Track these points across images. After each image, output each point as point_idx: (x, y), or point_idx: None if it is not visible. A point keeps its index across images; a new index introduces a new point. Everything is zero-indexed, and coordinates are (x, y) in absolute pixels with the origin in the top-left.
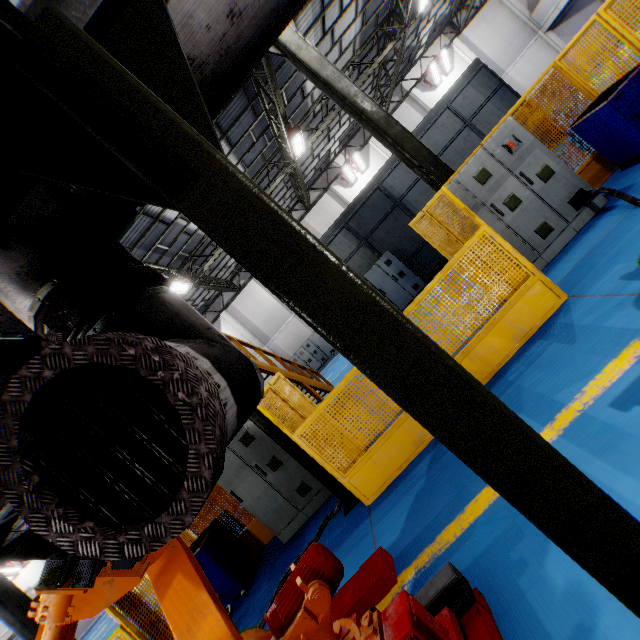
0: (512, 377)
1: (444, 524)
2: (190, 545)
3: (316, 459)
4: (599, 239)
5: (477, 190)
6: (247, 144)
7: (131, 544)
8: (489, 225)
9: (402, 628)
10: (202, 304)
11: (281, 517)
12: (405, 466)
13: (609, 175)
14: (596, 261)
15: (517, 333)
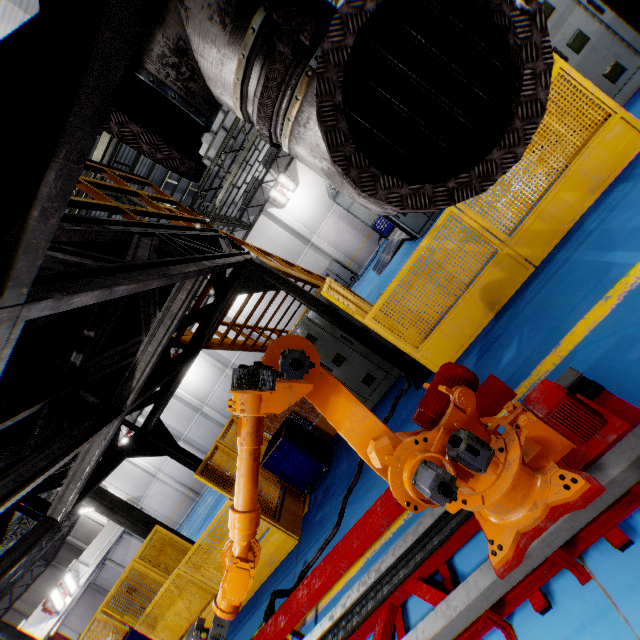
0: (591, 226)
1: (538, 361)
2: (266, 443)
3: (389, 339)
4: None
5: None
6: None
7: (460, 189)
8: None
9: (555, 399)
10: None
11: None
12: (476, 335)
13: None
14: None
15: (593, 184)
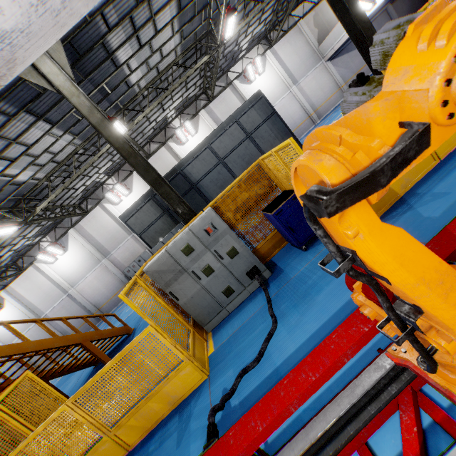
0: (151, 447)
1: None
2: None
3: None
4: (247, 320)
5: (183, 259)
6: (72, 120)
7: None
8: (190, 285)
9: None
10: (51, 223)
11: None
12: None
13: (287, 242)
14: (233, 348)
15: (171, 399)
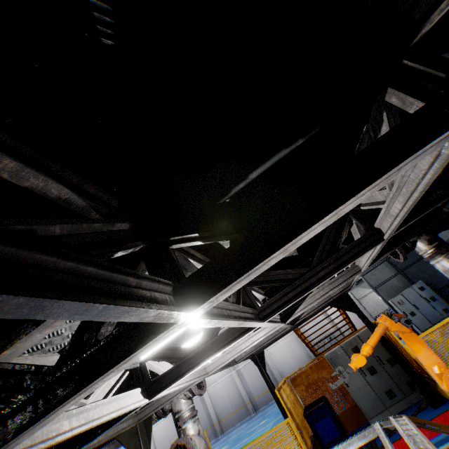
0: None
1: None
2: (301, 409)
3: (418, 363)
4: None
5: None
6: None
7: None
8: None
9: None
10: None
11: (373, 407)
12: None
13: None
14: None
15: None
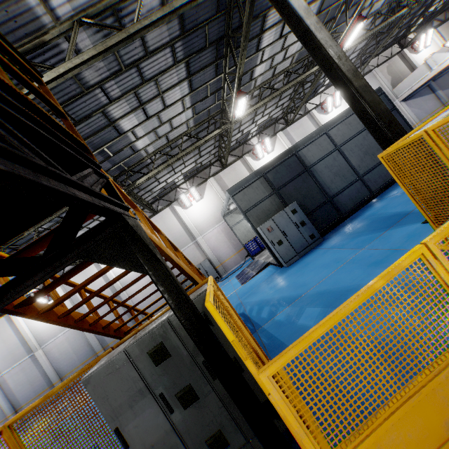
0: None
1: None
2: None
3: (288, 423)
4: None
5: None
6: (202, 95)
7: None
8: None
9: None
10: None
11: None
12: None
13: None
14: None
15: None
